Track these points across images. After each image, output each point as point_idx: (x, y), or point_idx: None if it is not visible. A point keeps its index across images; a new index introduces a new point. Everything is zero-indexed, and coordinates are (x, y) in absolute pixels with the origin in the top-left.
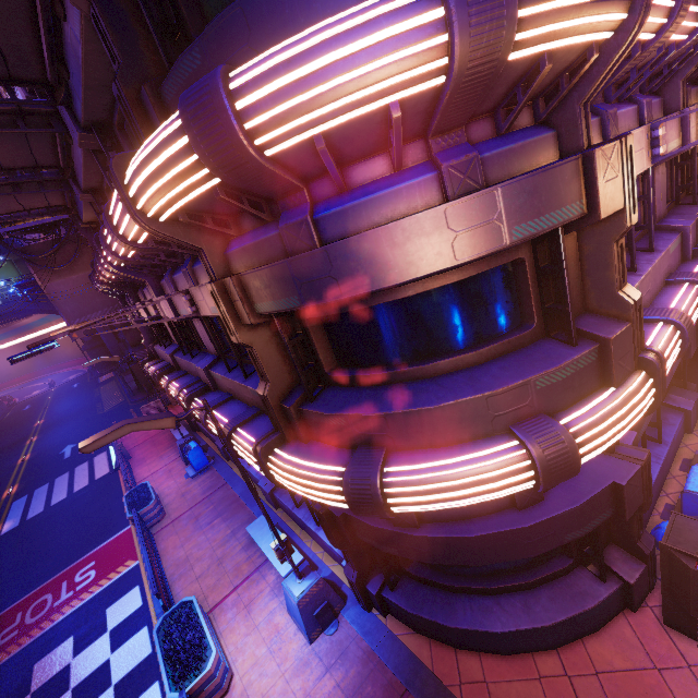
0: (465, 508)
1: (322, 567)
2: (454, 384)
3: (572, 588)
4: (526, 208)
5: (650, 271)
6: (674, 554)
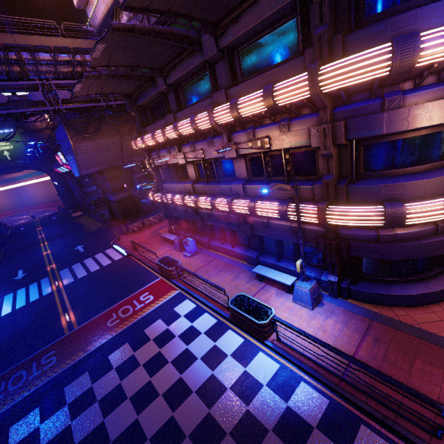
0: (416, 233)
1: None
2: (433, 173)
3: (443, 279)
4: None
5: None
6: None
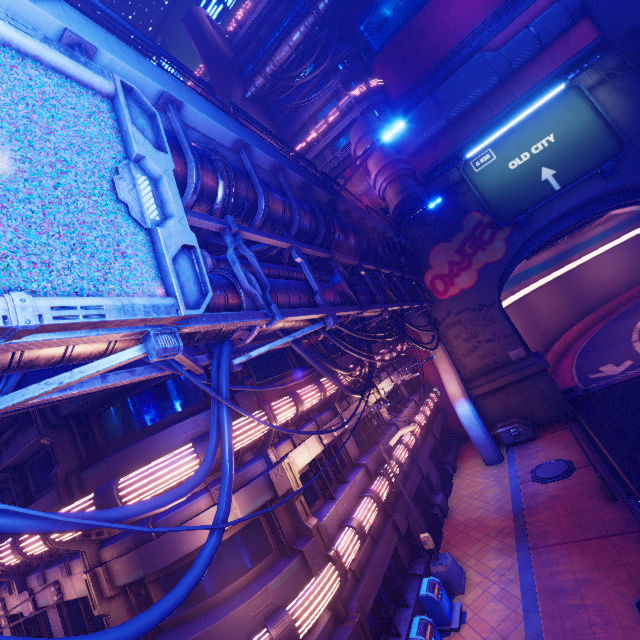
0: None
1: None
2: (233, 601)
3: None
4: (246, 501)
5: (342, 496)
6: None
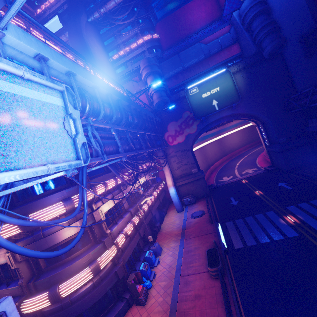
0: (83, 292)
1: None
2: (75, 259)
3: (116, 307)
4: None
5: (120, 223)
6: (128, 282)
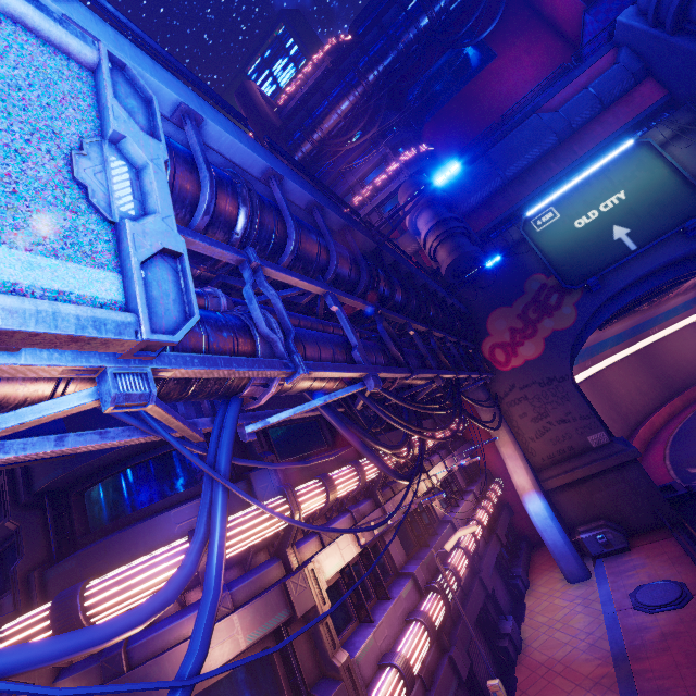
0: None
1: None
2: None
3: None
4: (253, 622)
5: (383, 619)
6: None
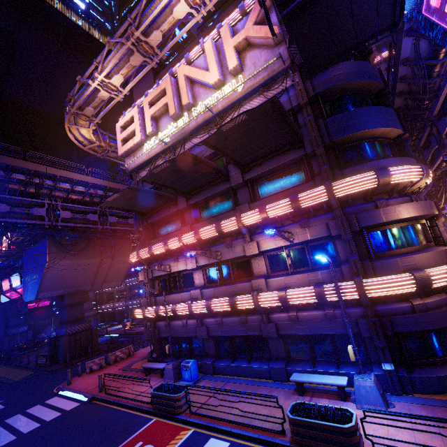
0: (439, 301)
1: (353, 391)
2: (426, 250)
3: None
4: (431, 207)
5: None
6: None
